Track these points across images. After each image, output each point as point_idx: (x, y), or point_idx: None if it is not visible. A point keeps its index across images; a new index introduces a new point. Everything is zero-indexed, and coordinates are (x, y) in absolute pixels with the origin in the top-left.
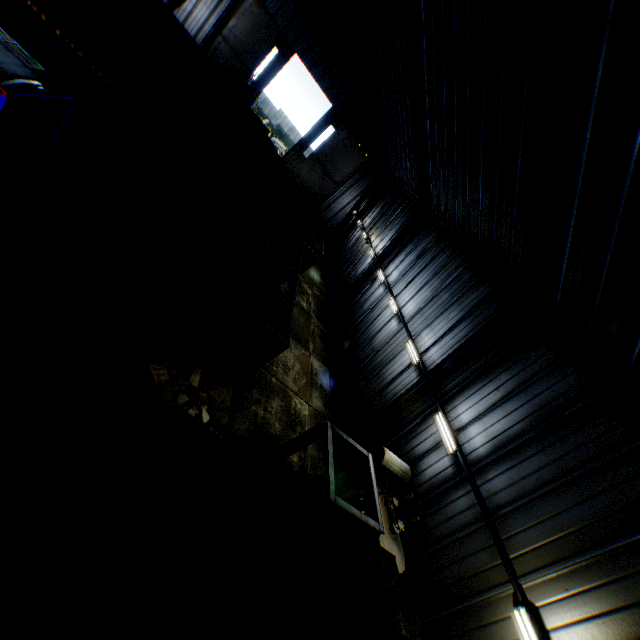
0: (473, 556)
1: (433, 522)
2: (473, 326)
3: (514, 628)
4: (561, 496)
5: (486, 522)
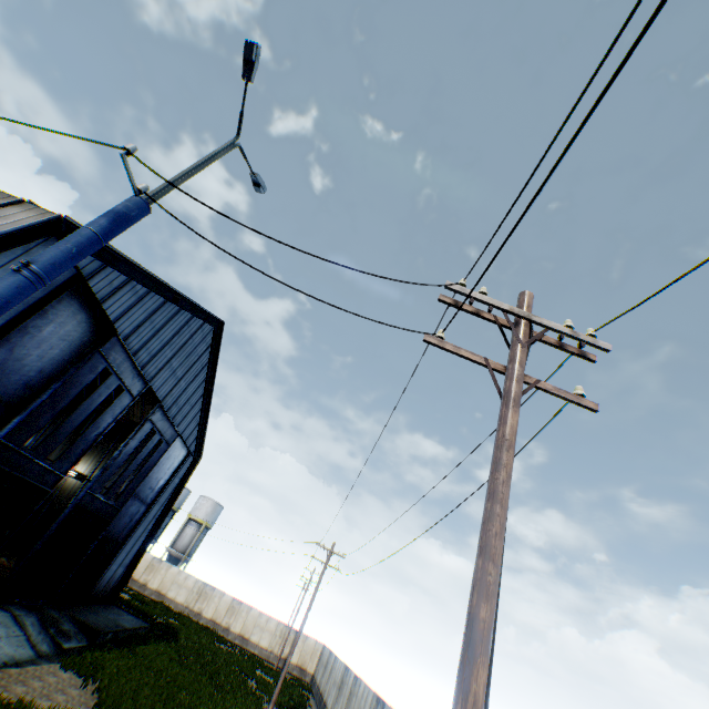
0: None
1: None
2: None
3: None
4: None
5: None
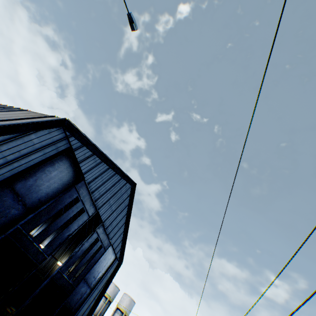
0: (51, 263)
1: (41, 265)
2: (47, 224)
3: (58, 266)
4: (64, 245)
5: (53, 256)
